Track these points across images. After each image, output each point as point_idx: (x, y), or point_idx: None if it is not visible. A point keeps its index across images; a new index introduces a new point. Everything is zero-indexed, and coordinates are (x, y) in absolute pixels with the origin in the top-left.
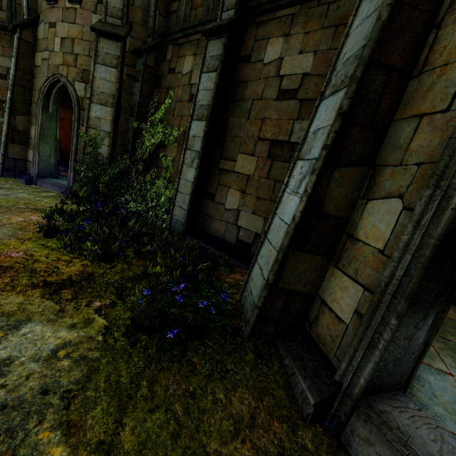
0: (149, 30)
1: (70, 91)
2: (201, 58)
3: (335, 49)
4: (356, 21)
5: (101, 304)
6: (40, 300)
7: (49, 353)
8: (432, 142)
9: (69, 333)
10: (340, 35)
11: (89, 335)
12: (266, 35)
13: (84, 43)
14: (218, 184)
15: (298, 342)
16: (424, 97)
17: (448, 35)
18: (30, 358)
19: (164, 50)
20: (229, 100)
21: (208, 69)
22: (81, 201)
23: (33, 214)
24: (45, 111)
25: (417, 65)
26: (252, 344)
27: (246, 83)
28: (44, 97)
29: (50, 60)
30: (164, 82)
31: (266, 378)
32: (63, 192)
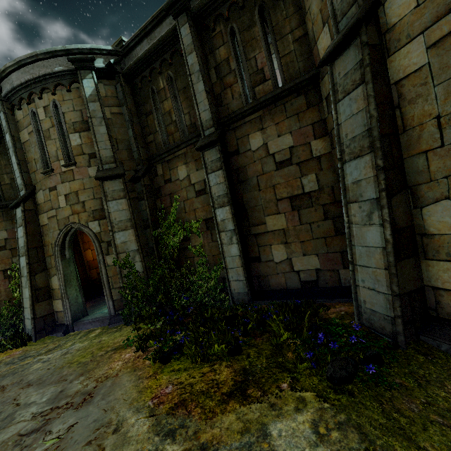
0: (136, 161)
1: (86, 232)
2: (203, 165)
3: (304, 127)
4: (341, 116)
5: (288, 384)
6: (246, 408)
7: (314, 435)
8: (446, 164)
9: (304, 415)
10: (303, 118)
11: (318, 408)
12: (244, 134)
13: (87, 191)
14: (258, 247)
15: (439, 327)
16: (418, 142)
17: (410, 110)
18: (311, 446)
19: (154, 169)
20: (235, 183)
21: (212, 170)
22: (153, 319)
23: (121, 353)
24: (63, 259)
25: (398, 127)
26: (411, 349)
27: (245, 168)
28: (60, 247)
29: (59, 216)
30: (164, 191)
31: (447, 366)
32: (109, 323)
